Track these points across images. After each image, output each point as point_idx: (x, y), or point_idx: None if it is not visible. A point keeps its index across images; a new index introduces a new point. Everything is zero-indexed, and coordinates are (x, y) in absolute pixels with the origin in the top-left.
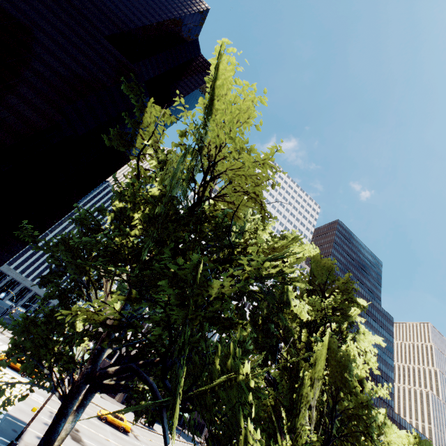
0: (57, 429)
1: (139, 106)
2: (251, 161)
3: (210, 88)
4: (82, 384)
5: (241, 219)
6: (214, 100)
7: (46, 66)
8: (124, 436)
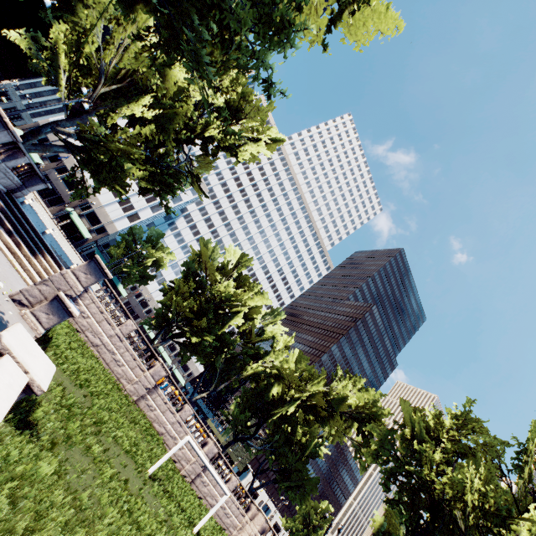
0: None
1: None
2: None
3: None
4: None
5: None
6: None
7: None
8: None
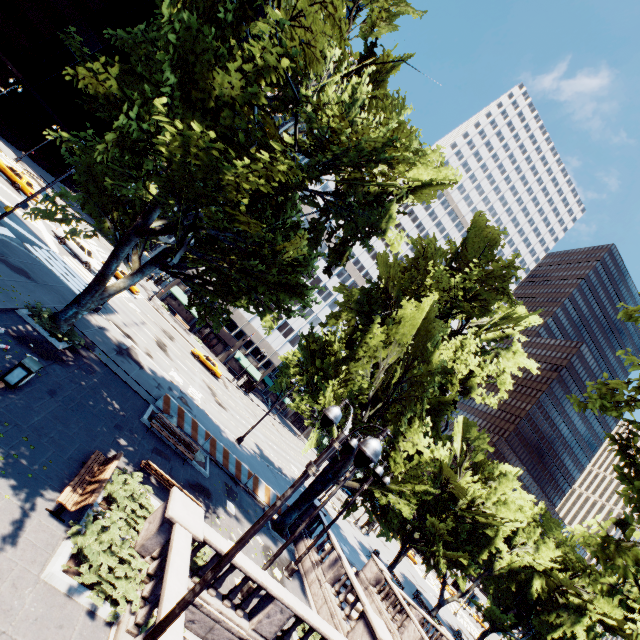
0: (110, 267)
1: None
2: None
3: None
4: (132, 235)
5: (321, 61)
6: None
7: None
8: (213, 378)
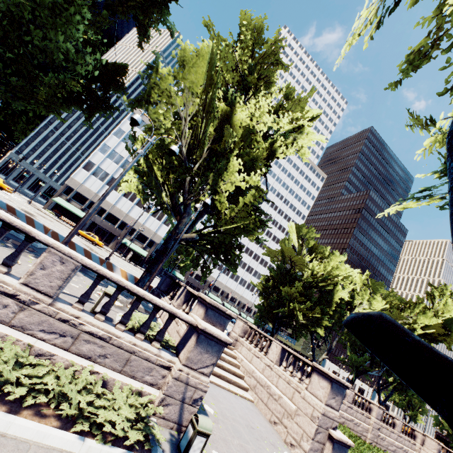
0: None
1: None
2: None
3: None
4: None
5: None
6: None
7: None
8: (95, 247)
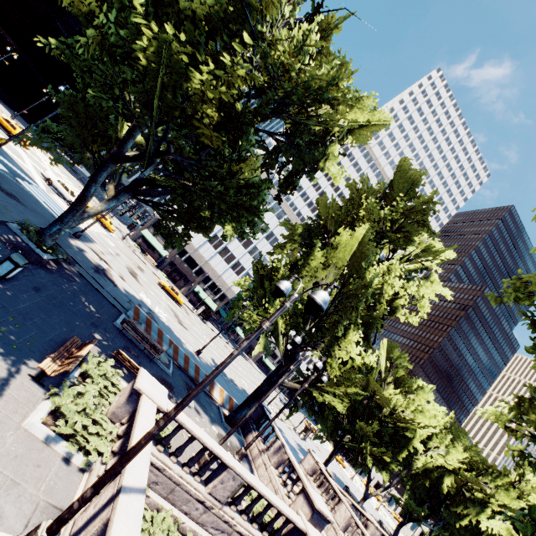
0: (89, 189)
1: None
2: None
3: None
4: (109, 161)
5: (275, 3)
6: None
7: None
8: (176, 305)
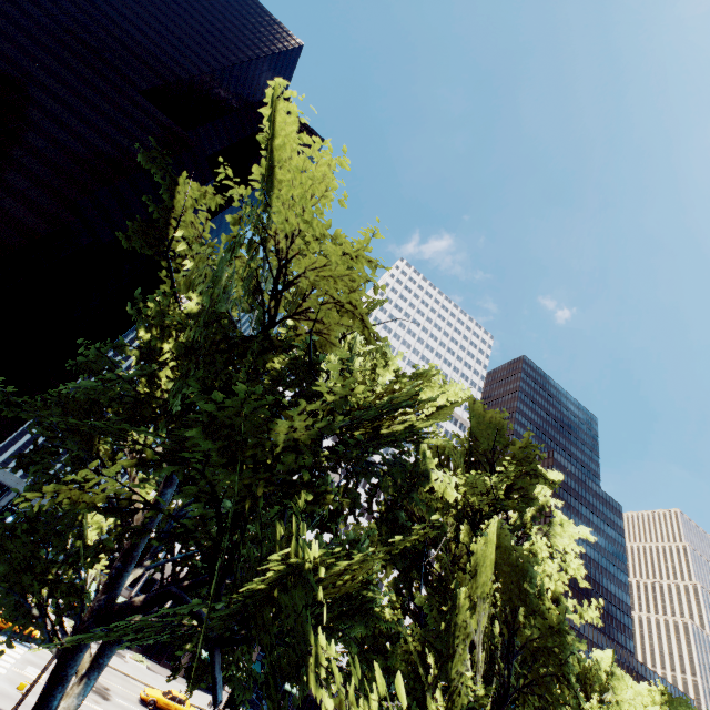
0: (49, 705)
1: (167, 182)
2: (339, 254)
3: (266, 149)
4: (91, 626)
5: (336, 346)
6: (274, 166)
7: (47, 139)
8: None
